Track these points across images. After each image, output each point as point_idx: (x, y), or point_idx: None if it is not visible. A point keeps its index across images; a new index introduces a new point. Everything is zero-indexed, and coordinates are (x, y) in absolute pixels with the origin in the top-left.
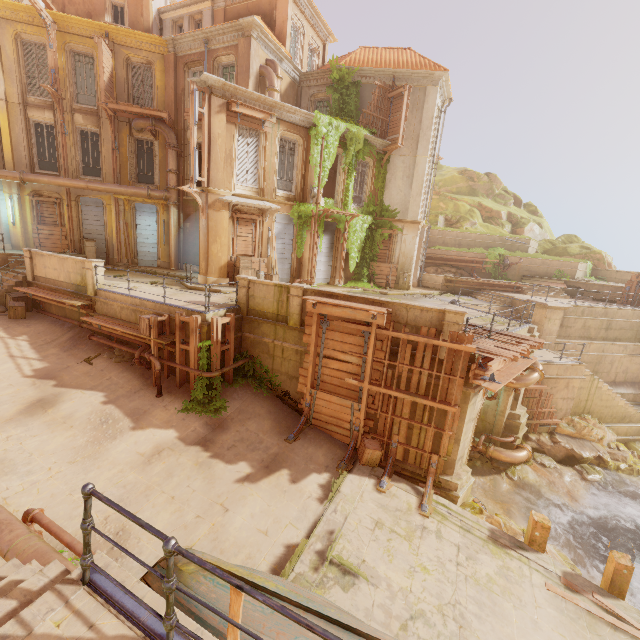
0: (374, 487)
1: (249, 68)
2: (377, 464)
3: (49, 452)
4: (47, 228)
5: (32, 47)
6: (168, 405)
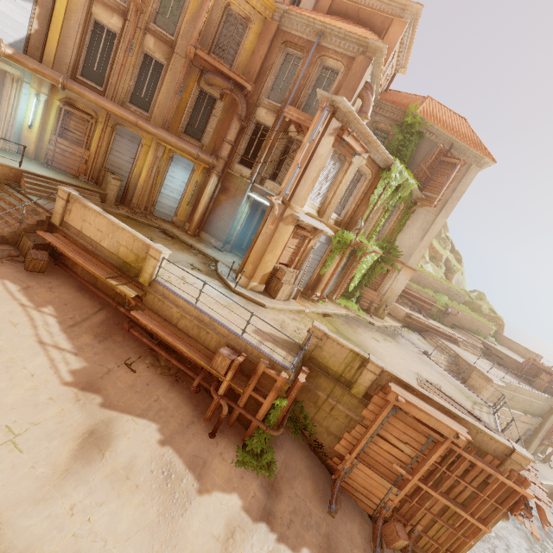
0: None
1: (356, 88)
2: (400, 549)
3: (124, 536)
4: (68, 144)
5: None
6: (224, 453)
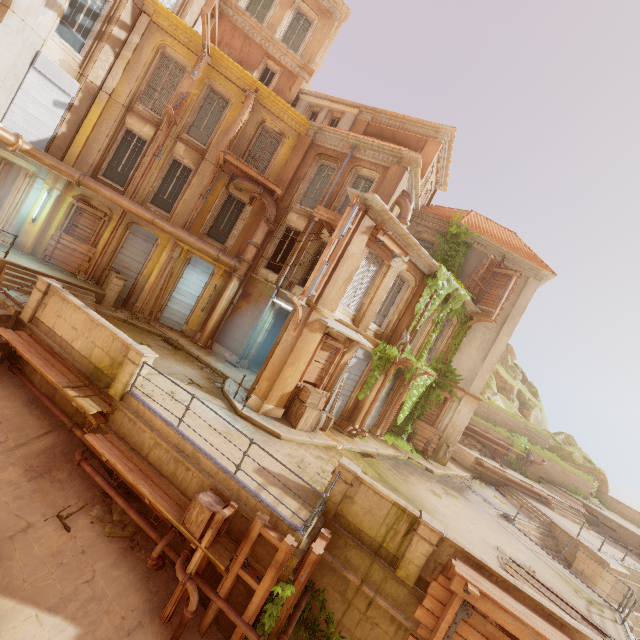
0: None
1: (392, 194)
2: None
3: None
4: (73, 240)
5: (170, 62)
6: None
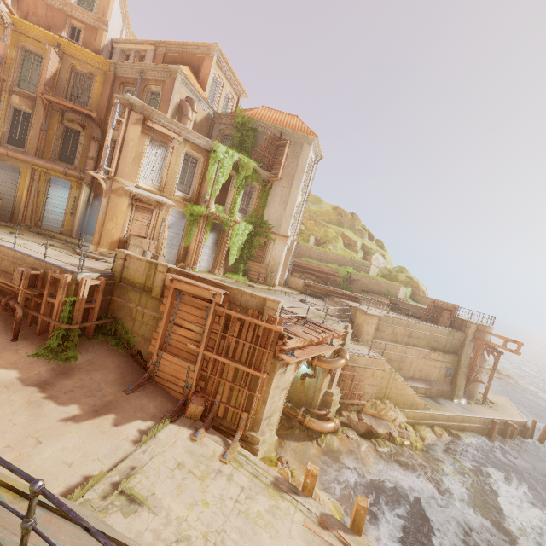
0: (189, 436)
1: (170, 99)
2: (199, 418)
3: None
4: None
5: None
6: (20, 349)
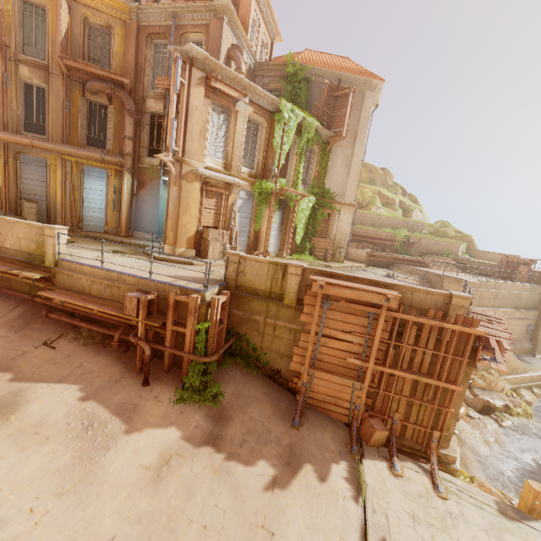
0: (389, 471)
1: (220, 48)
2: (382, 444)
3: (24, 483)
4: None
5: None
6: (159, 396)
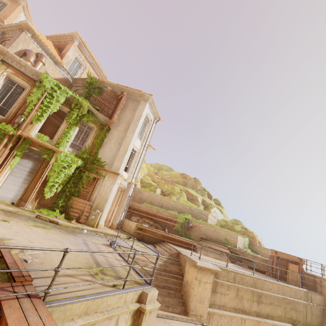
0: None
1: (13, 42)
2: None
3: None
4: None
5: None
6: None
